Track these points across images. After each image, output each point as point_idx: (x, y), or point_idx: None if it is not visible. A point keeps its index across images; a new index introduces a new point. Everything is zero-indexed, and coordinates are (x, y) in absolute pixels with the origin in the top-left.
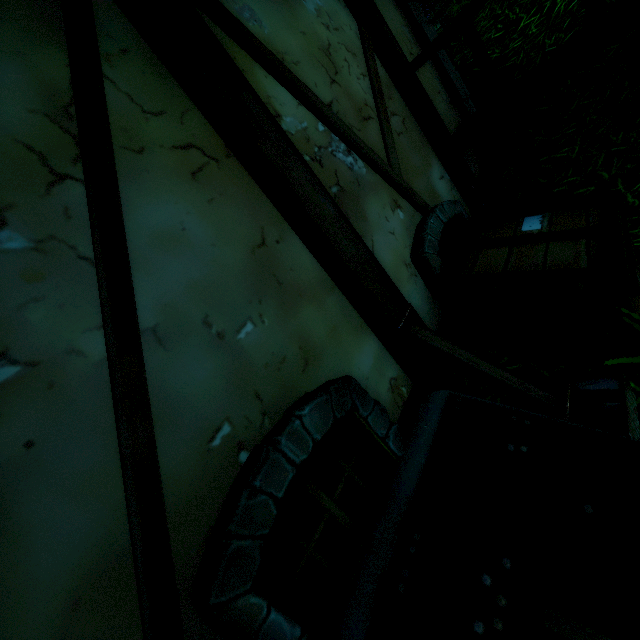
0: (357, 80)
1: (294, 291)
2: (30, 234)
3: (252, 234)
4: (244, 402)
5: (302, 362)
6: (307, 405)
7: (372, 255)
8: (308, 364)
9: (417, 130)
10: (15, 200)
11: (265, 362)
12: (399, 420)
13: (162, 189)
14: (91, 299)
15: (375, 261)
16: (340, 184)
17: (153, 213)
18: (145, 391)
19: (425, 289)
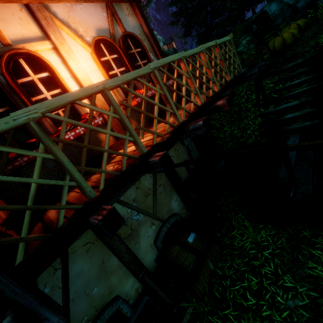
0: (147, 181)
1: (110, 273)
2: (50, 287)
3: (100, 261)
4: (91, 309)
5: (109, 293)
6: (106, 310)
7: (135, 256)
8: (110, 293)
9: (170, 186)
10: (48, 280)
11: (98, 297)
12: (136, 301)
13: (78, 260)
14: (60, 297)
15: (136, 257)
16: (132, 228)
17: (76, 268)
18: (69, 317)
19: (157, 251)
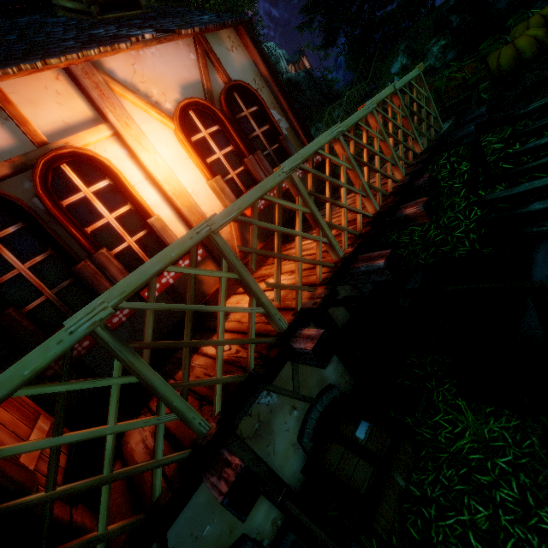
0: None
1: None
2: None
3: None
4: None
5: (229, 532)
6: None
7: (269, 467)
8: (232, 532)
9: None
10: None
11: (213, 540)
12: (273, 540)
13: None
14: (154, 546)
15: (270, 469)
16: (260, 419)
17: None
18: None
19: (303, 454)
